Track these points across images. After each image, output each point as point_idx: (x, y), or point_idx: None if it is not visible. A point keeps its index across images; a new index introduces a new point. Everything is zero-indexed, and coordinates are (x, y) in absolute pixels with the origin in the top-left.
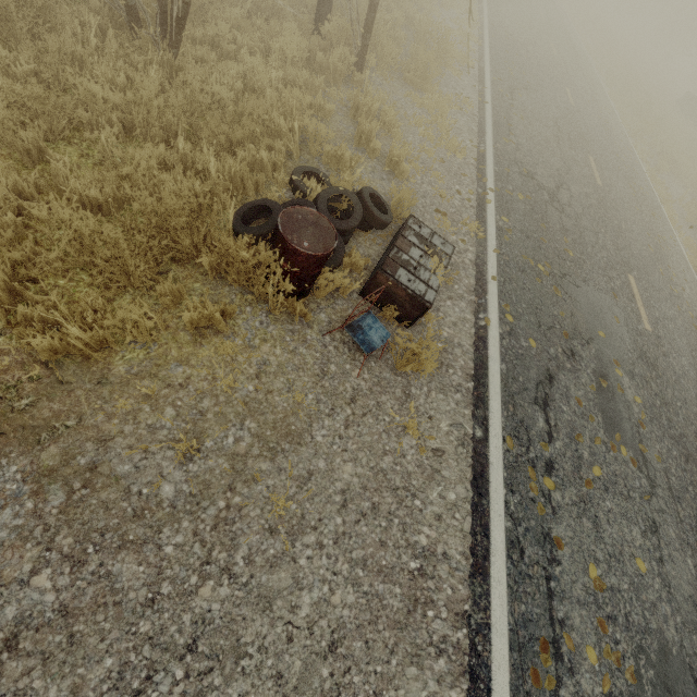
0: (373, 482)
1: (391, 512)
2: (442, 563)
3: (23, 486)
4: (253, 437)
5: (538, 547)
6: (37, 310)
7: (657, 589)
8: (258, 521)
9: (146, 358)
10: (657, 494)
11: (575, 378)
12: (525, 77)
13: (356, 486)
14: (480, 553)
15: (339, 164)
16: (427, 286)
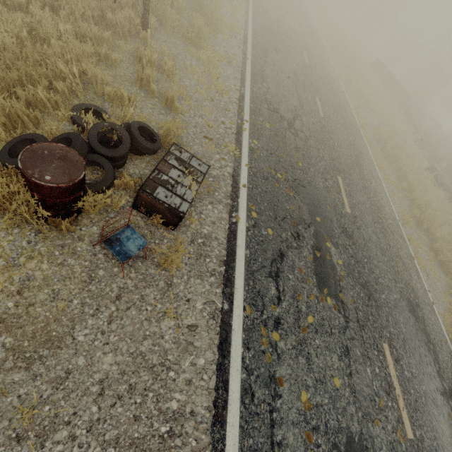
0: (131, 366)
1: (147, 388)
2: (189, 420)
3: None
4: (7, 351)
5: (265, 388)
6: None
7: (347, 397)
8: (4, 432)
9: None
10: (349, 327)
11: (299, 253)
12: (276, 43)
13: (115, 373)
14: (220, 405)
15: (121, 102)
16: (182, 200)
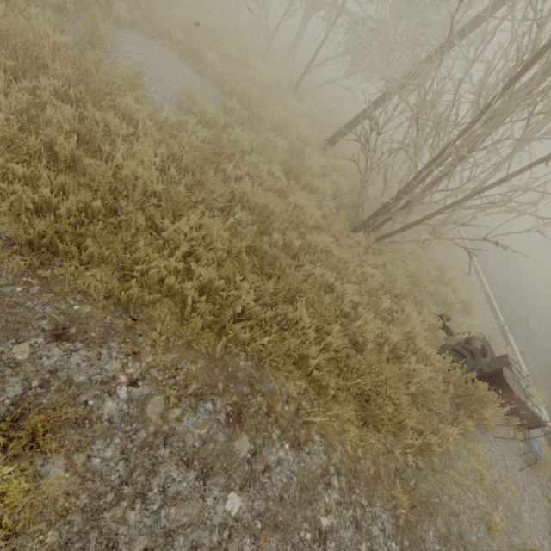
0: None
1: None
2: None
3: (441, 547)
4: (505, 517)
5: None
6: (409, 422)
7: None
8: None
9: (442, 453)
10: None
11: None
12: (477, 234)
13: None
14: None
15: (446, 307)
16: (538, 410)
